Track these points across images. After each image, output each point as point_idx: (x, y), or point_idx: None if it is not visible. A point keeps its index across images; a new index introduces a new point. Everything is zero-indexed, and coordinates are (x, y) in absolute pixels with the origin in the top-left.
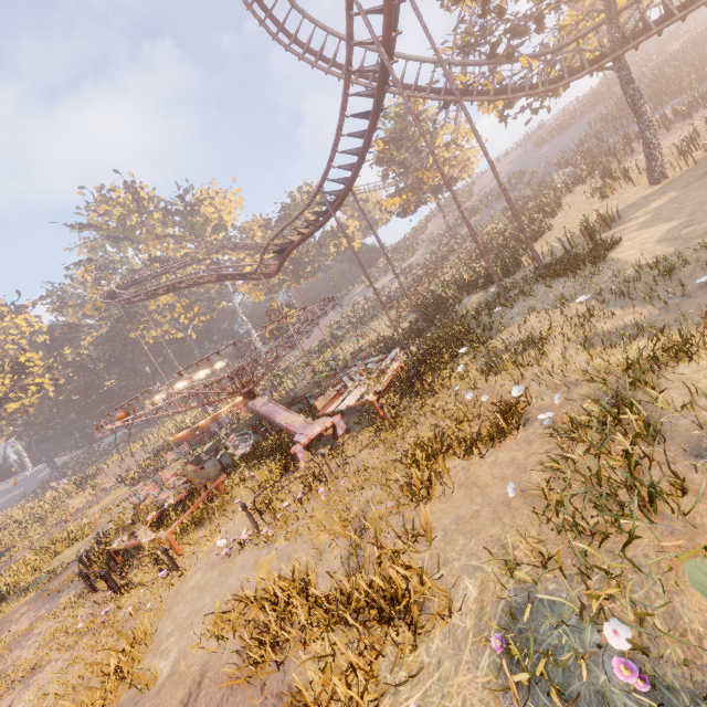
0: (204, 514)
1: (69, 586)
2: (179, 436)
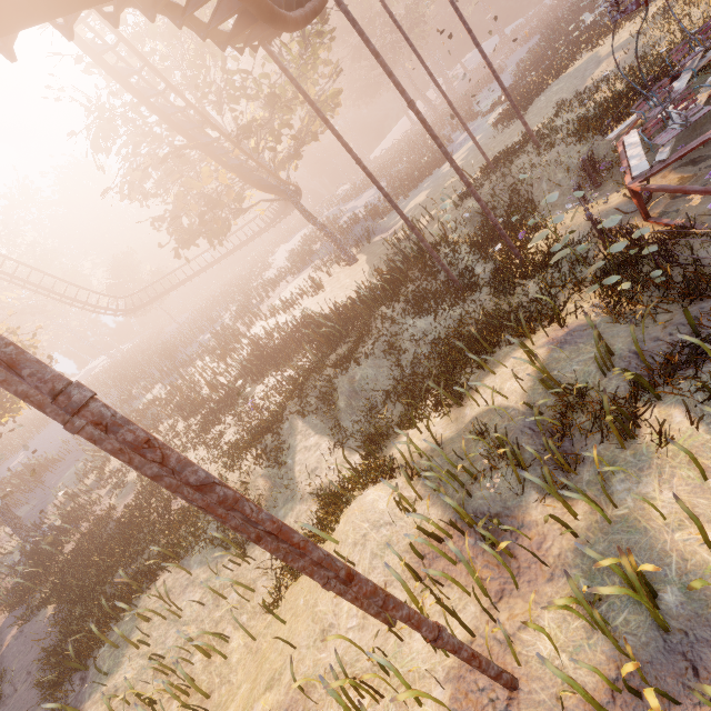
0: None
1: None
2: None
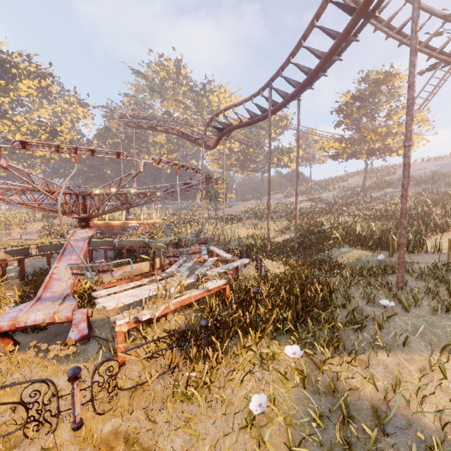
0: None
1: None
2: (97, 223)
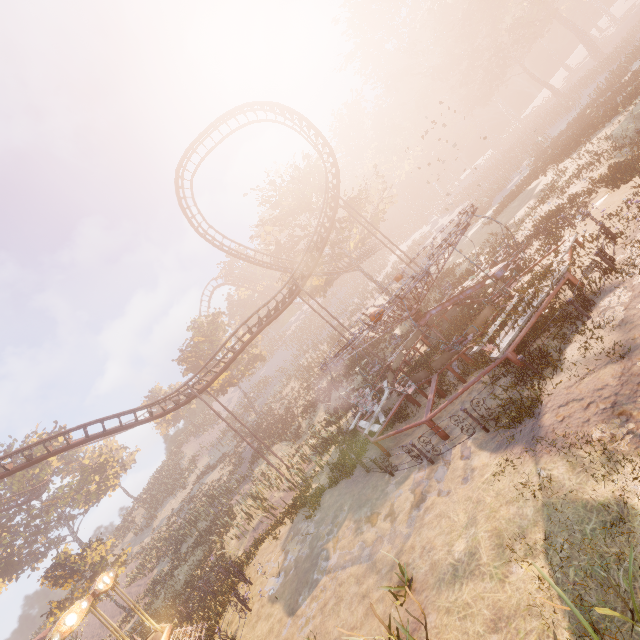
0: (541, 280)
1: (605, 324)
2: None
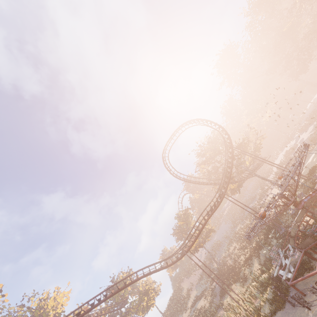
0: None
1: None
2: None
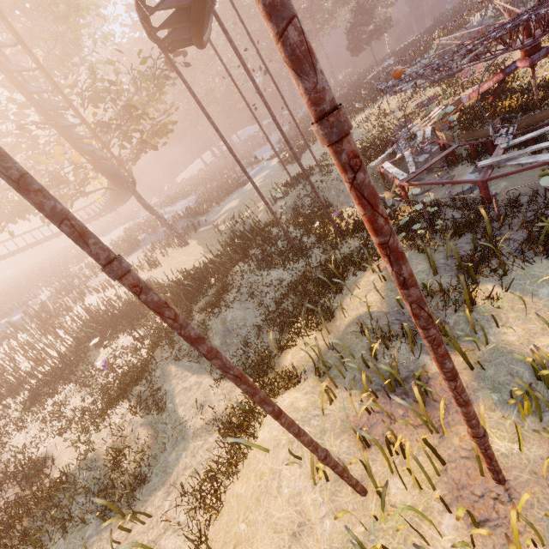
0: None
1: None
2: None
